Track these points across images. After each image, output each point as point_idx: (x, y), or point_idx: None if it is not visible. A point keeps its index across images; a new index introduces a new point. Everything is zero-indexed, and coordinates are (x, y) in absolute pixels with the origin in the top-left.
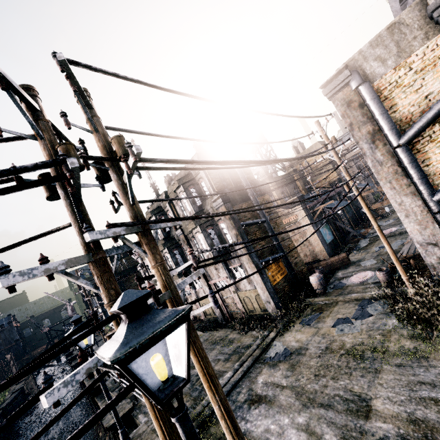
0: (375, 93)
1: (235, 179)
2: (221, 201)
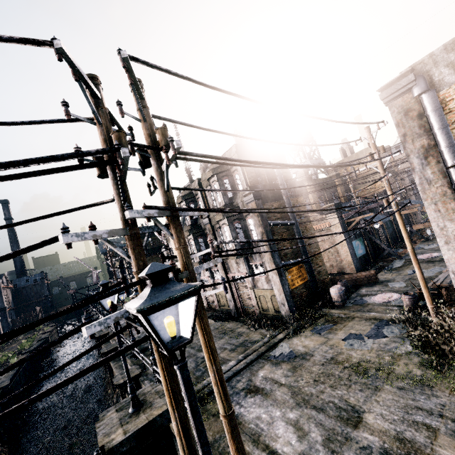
0: (439, 103)
1: (271, 175)
2: (252, 197)
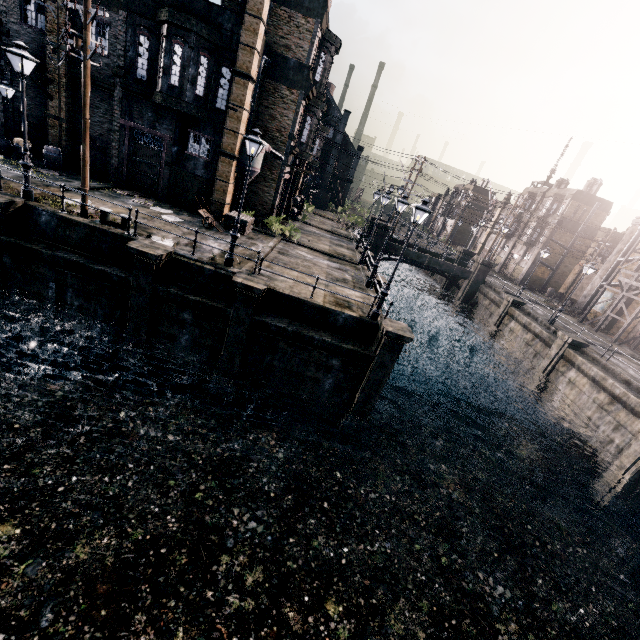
0: (637, 237)
1: (583, 217)
2: (556, 222)
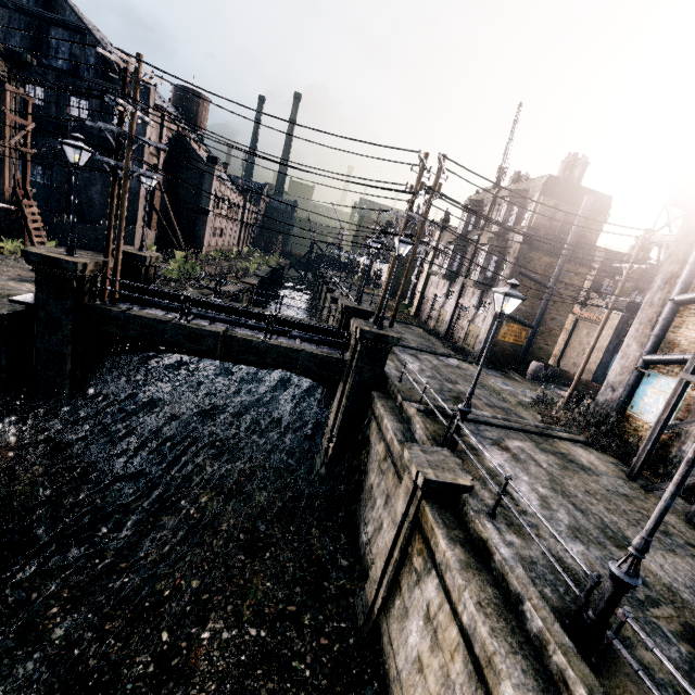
0: None
1: (567, 227)
2: (522, 238)
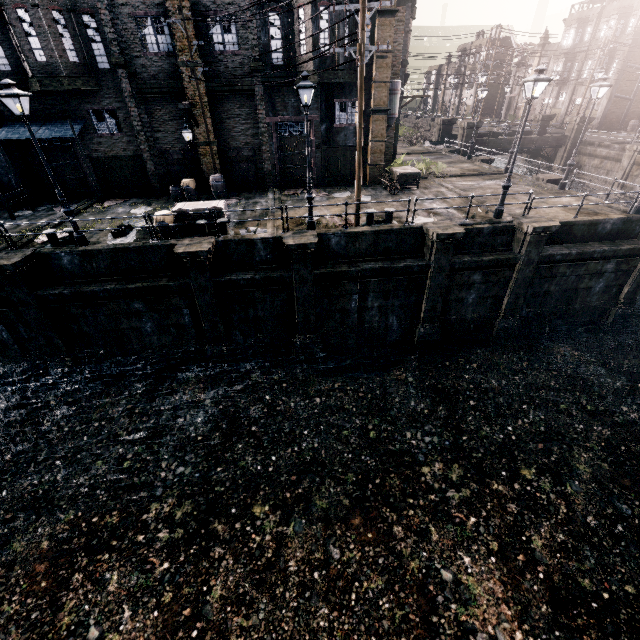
0: None
1: None
2: (630, 43)
